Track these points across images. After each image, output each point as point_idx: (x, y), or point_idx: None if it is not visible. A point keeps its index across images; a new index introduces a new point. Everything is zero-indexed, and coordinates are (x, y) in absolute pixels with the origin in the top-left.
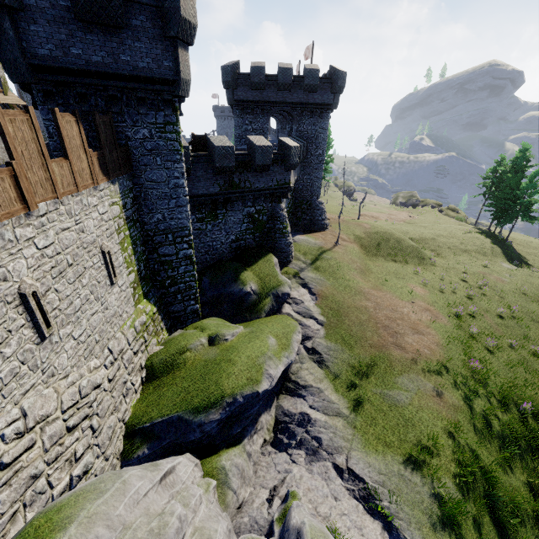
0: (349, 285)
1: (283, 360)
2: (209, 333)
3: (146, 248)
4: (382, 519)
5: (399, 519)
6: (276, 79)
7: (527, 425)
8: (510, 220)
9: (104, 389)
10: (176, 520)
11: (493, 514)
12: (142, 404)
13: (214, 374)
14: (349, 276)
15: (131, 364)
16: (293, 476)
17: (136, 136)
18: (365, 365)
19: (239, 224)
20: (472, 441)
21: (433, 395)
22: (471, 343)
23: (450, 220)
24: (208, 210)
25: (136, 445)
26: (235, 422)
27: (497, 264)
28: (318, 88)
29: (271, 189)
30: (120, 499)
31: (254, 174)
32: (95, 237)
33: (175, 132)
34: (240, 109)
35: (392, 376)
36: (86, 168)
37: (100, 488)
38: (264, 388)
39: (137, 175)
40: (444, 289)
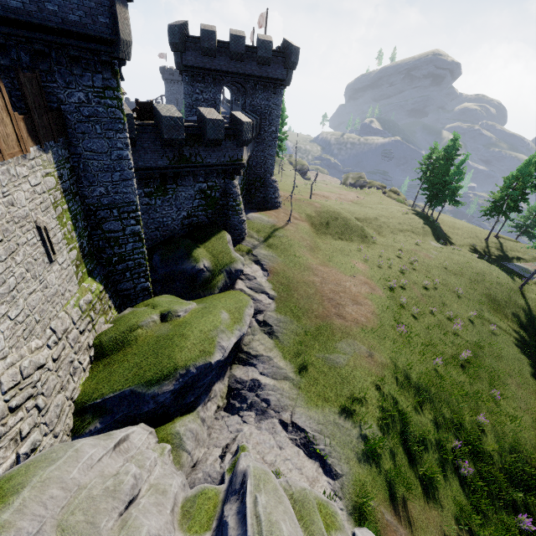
0: (299, 261)
1: (235, 332)
2: (161, 310)
3: (88, 224)
4: (319, 459)
5: (332, 457)
6: (228, 47)
7: (437, 376)
8: (440, 203)
9: (48, 369)
10: (131, 478)
11: (405, 446)
12: (92, 382)
13: (167, 348)
14: (299, 253)
15: (78, 343)
16: (244, 434)
17: (71, 100)
18: (311, 334)
19: (191, 200)
20: (394, 391)
21: (366, 356)
22: (400, 311)
23: (391, 201)
24: (157, 184)
25: (87, 420)
26: (189, 391)
27: (426, 243)
28: (272, 62)
29: (224, 164)
30: (73, 465)
31: (206, 149)
32: (28, 211)
33: (116, 98)
34: (190, 75)
35: (333, 342)
36: (11, 134)
37: (52, 458)
38: (216, 359)
39: (74, 144)
40: (382, 264)
